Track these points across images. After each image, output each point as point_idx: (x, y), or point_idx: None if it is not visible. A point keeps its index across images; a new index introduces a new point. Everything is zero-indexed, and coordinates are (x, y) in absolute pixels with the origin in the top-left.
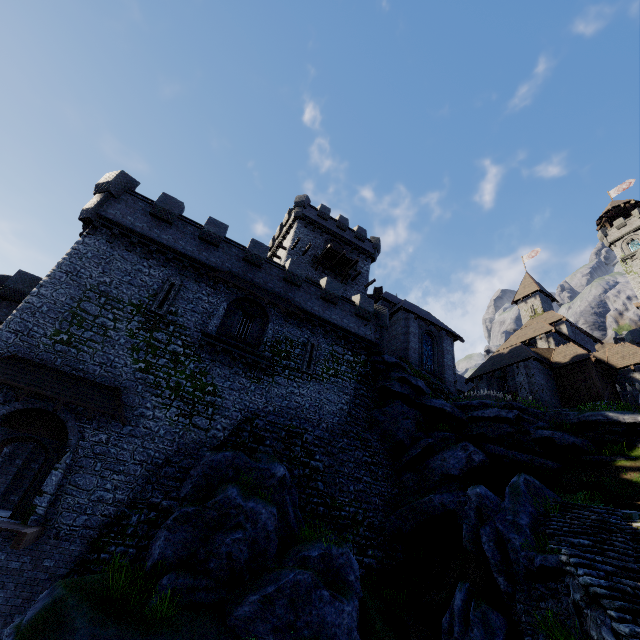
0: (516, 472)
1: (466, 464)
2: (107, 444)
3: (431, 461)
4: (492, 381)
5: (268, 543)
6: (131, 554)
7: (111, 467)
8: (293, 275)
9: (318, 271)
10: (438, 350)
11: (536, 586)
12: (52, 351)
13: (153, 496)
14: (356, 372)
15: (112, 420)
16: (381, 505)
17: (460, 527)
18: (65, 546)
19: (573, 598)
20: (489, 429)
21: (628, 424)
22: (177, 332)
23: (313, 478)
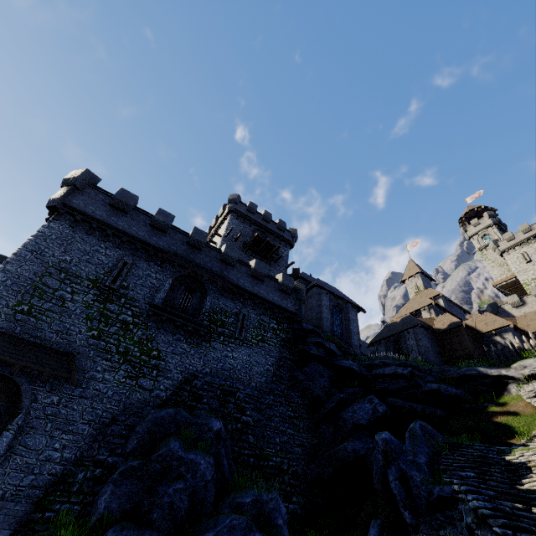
0: (412, 420)
1: (372, 414)
2: (58, 405)
3: (344, 413)
4: (389, 345)
5: (206, 492)
6: (76, 511)
7: (61, 427)
8: (228, 257)
9: (247, 254)
10: (345, 319)
11: (435, 516)
12: (13, 320)
13: (99, 453)
14: (280, 338)
15: (64, 383)
16: (303, 454)
17: (370, 471)
18: (10, 507)
19: (466, 522)
20: (389, 384)
21: (495, 376)
22: (128, 304)
23: (244, 432)
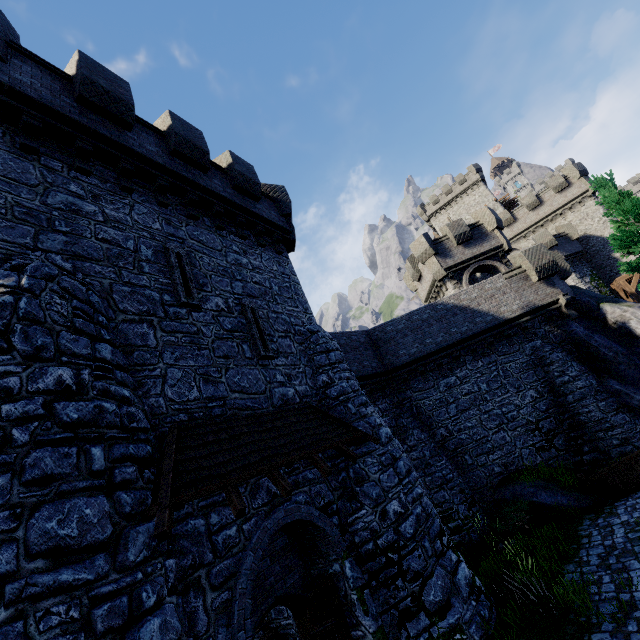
0: None
1: None
2: None
3: None
4: None
5: None
6: None
7: None
8: None
9: None
10: None
11: None
12: None
13: None
14: None
15: None
16: None
17: None
18: None
19: None
20: None
21: None
22: None
23: None
